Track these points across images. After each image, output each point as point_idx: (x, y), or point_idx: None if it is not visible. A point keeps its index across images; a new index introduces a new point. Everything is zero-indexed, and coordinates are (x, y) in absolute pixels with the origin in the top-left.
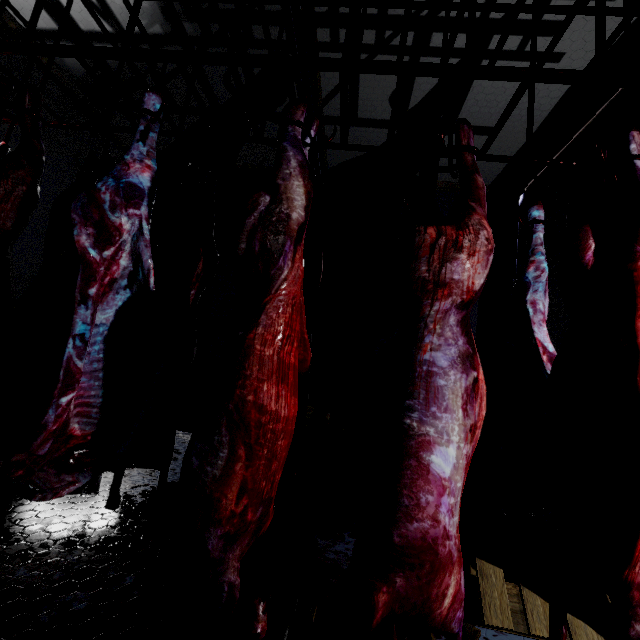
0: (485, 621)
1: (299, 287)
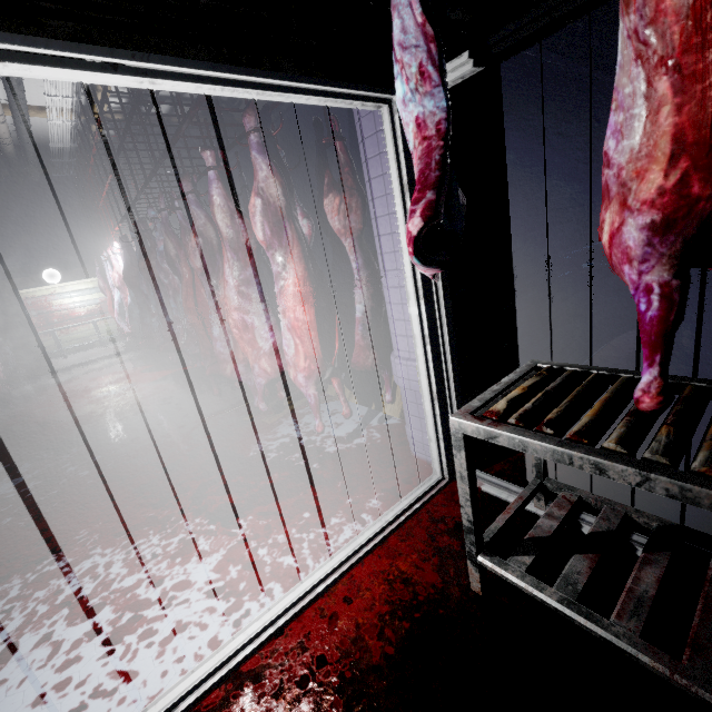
0: (326, 393)
1: (191, 277)
